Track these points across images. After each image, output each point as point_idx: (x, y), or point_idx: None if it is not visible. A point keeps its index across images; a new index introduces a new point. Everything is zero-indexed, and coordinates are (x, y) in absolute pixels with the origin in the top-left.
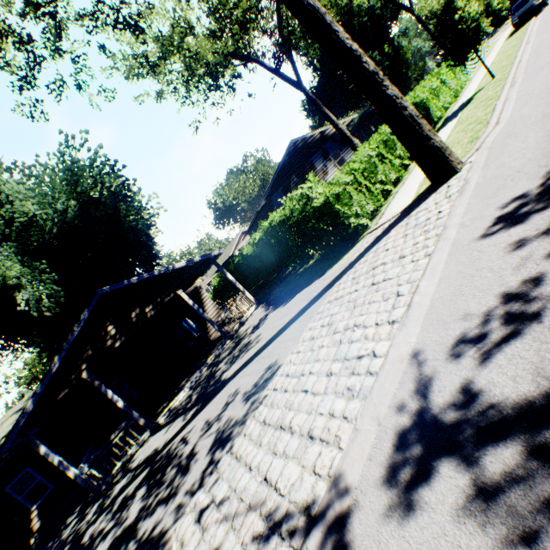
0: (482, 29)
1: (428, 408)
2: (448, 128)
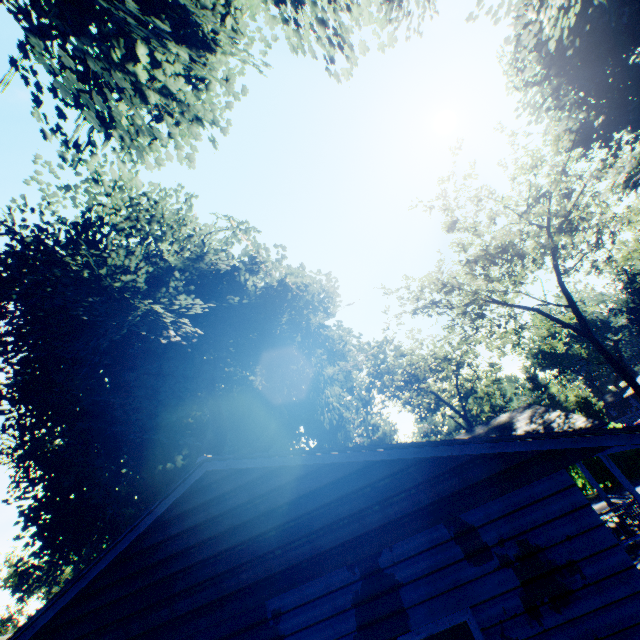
0: None
1: None
2: None
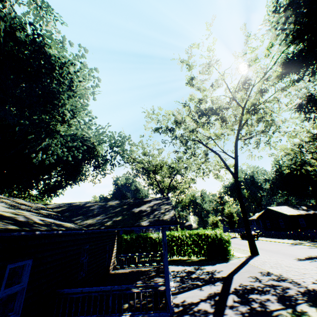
0: None
1: None
2: None
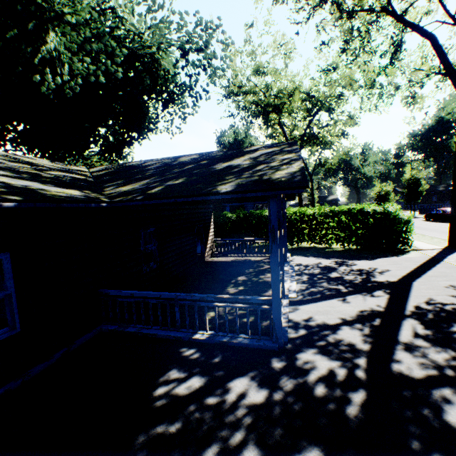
0: None
1: None
2: None
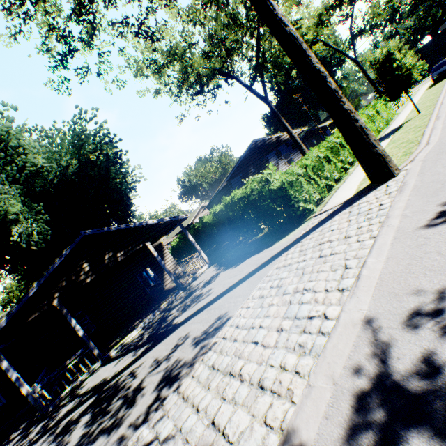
0: (413, 77)
1: (388, 374)
2: (382, 145)
